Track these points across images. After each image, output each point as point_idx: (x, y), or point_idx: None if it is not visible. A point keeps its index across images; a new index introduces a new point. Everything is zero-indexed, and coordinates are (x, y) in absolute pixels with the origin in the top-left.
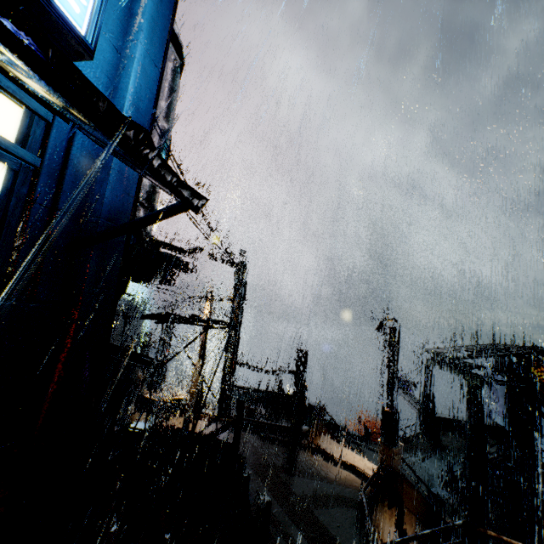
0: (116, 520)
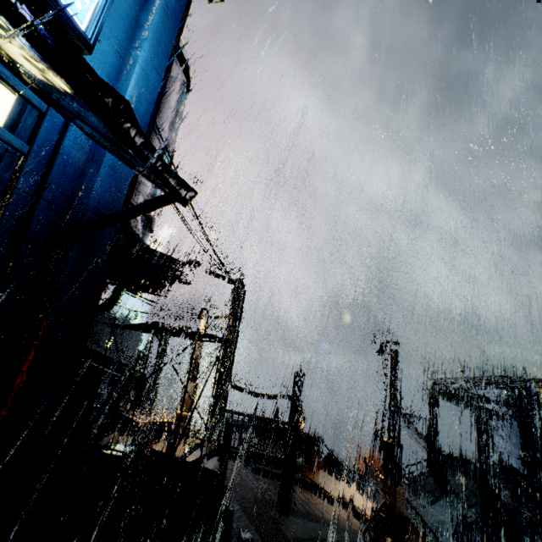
0: None
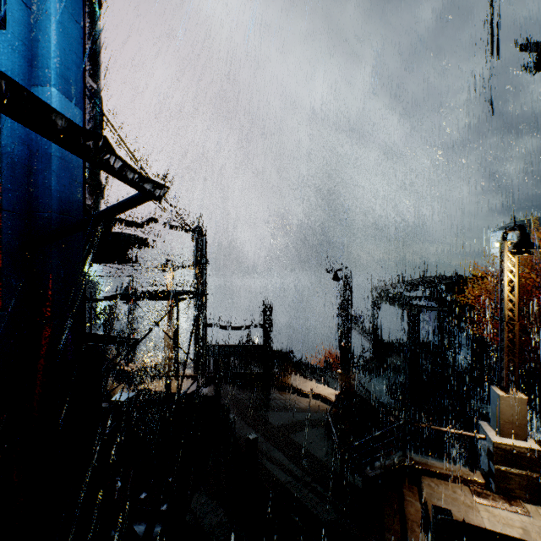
0: (119, 478)
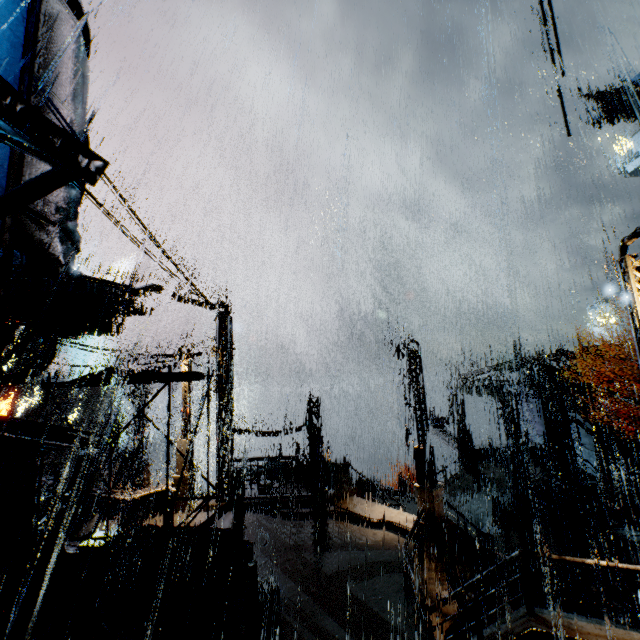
0: None
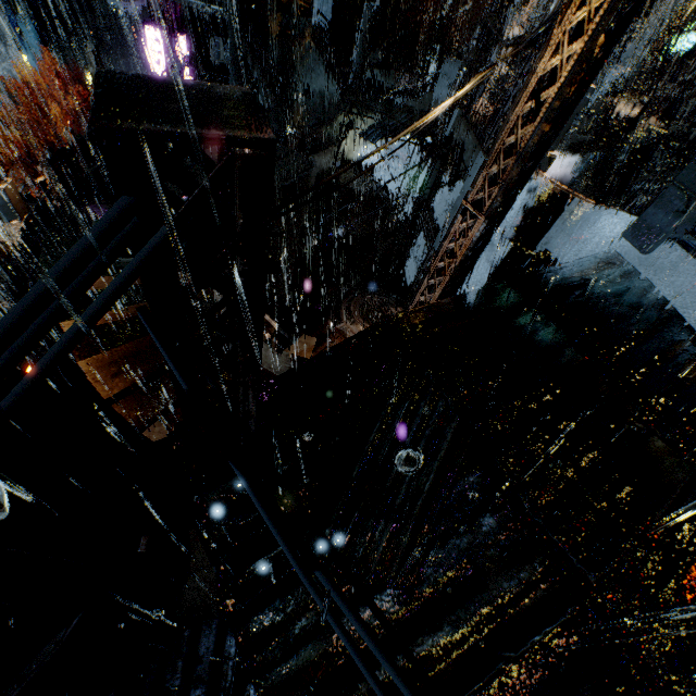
0: None
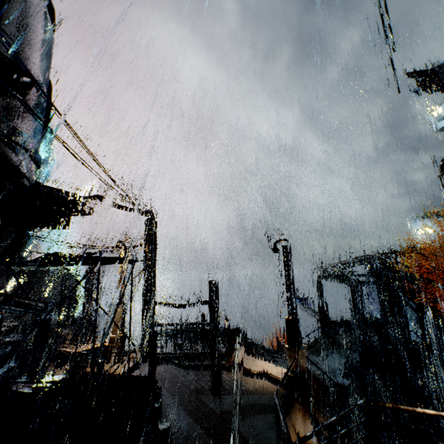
0: None
